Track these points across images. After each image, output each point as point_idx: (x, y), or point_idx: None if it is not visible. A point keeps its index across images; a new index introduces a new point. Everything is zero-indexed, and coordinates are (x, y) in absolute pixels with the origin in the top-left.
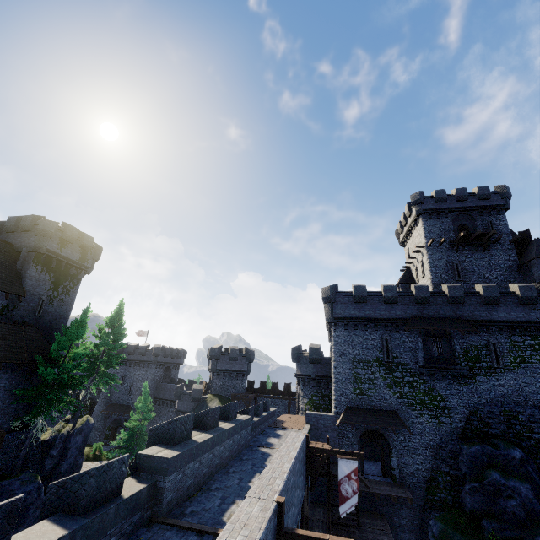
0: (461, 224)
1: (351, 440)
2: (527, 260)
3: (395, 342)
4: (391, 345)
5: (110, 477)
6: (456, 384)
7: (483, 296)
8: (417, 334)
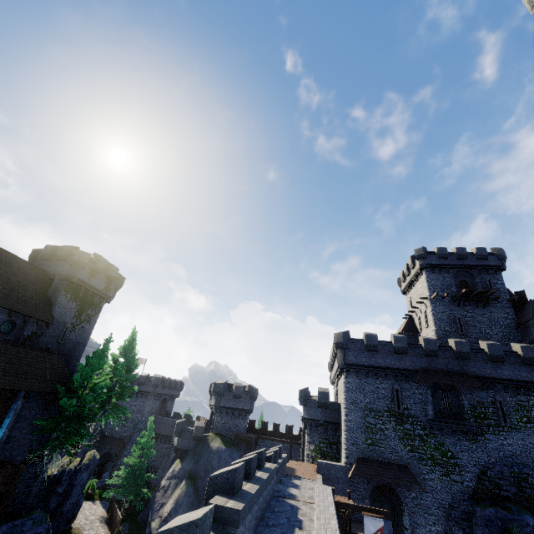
0: (461, 280)
1: (362, 494)
2: (525, 320)
3: (405, 393)
4: (402, 396)
5: (205, 528)
6: (466, 440)
7: (487, 353)
8: (426, 386)
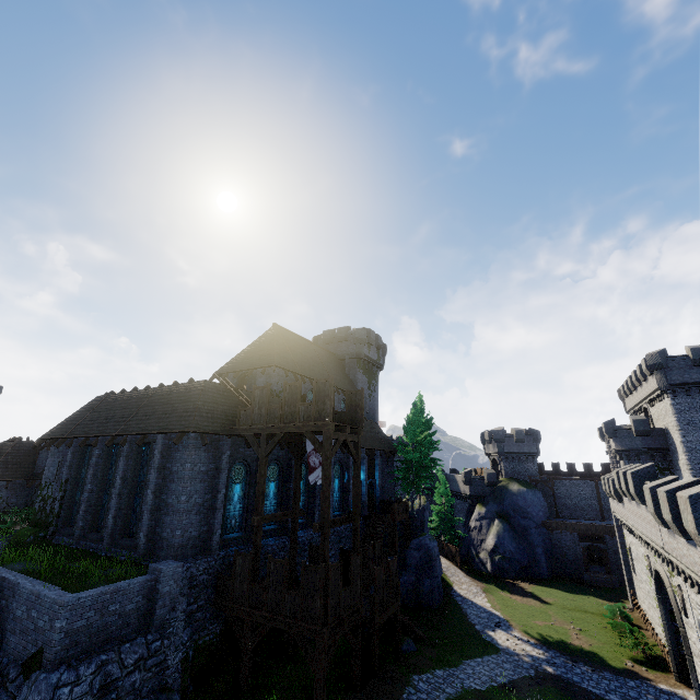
0: None
1: None
2: None
3: None
4: None
5: None
6: None
7: None
8: None
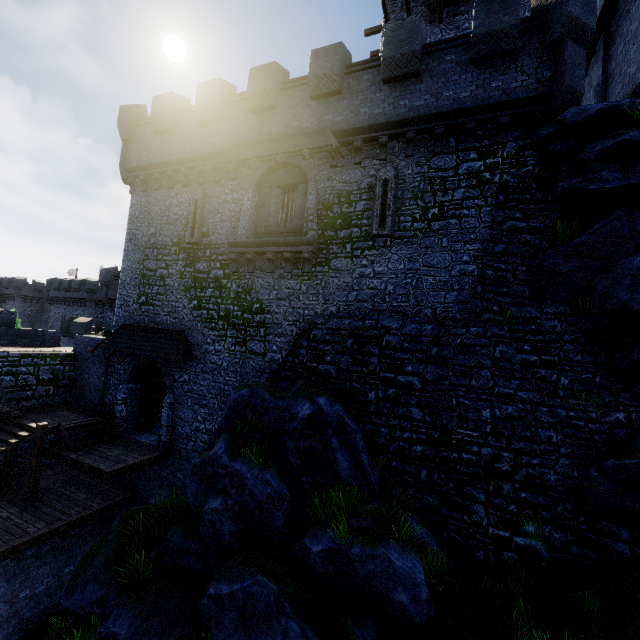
0: None
1: (121, 379)
2: None
3: (210, 206)
4: (204, 211)
5: None
6: (292, 277)
7: (381, 59)
8: (248, 183)
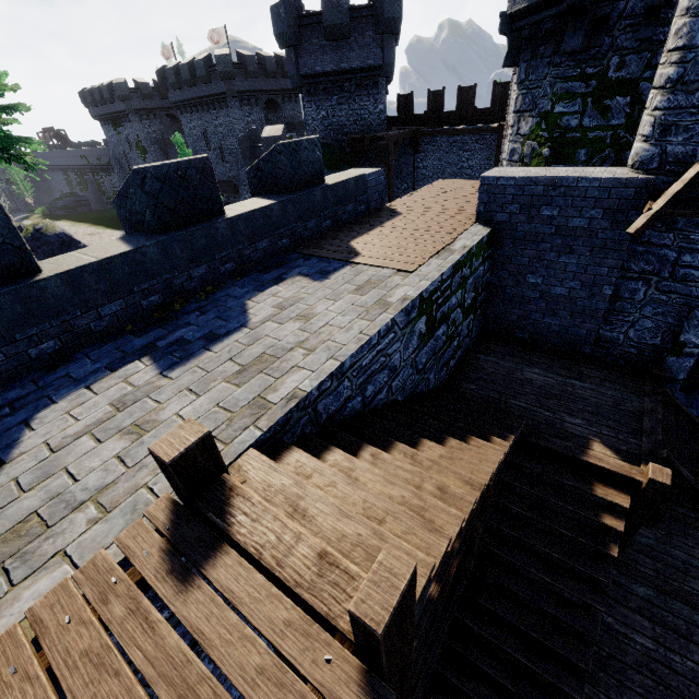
0: None
1: (690, 291)
2: None
3: None
4: None
5: None
6: None
7: None
8: None
